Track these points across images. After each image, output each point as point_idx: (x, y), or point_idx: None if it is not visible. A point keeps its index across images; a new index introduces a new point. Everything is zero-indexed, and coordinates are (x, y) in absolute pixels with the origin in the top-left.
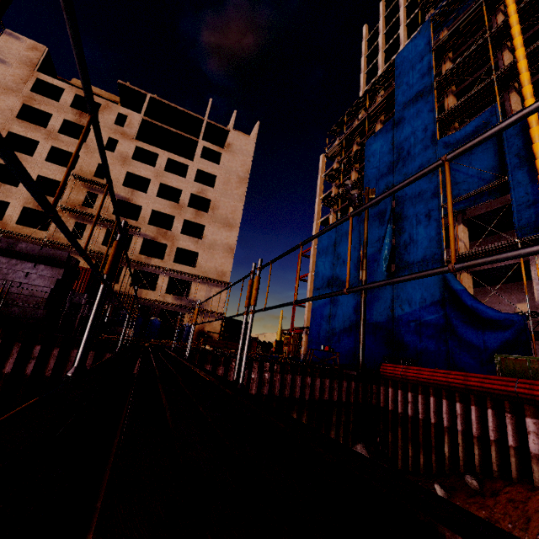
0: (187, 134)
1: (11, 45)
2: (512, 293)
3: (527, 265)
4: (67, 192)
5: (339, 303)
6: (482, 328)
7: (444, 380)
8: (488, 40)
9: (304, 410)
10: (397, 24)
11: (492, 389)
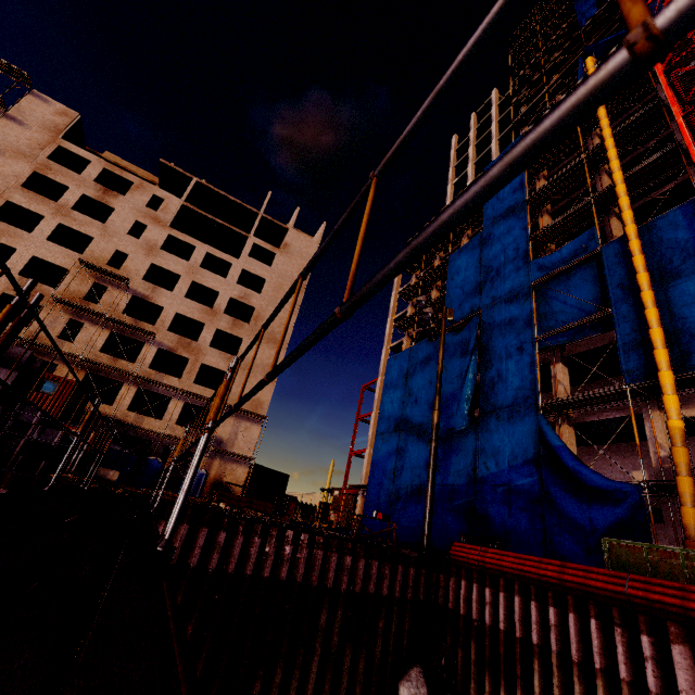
0: (236, 227)
1: (36, 106)
2: (626, 456)
3: (641, 420)
4: (67, 280)
5: (408, 455)
6: (588, 500)
7: (533, 571)
8: (584, 161)
9: (337, 608)
10: (489, 138)
11: (596, 588)
